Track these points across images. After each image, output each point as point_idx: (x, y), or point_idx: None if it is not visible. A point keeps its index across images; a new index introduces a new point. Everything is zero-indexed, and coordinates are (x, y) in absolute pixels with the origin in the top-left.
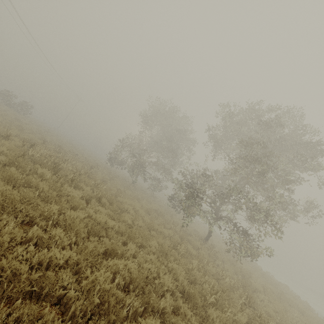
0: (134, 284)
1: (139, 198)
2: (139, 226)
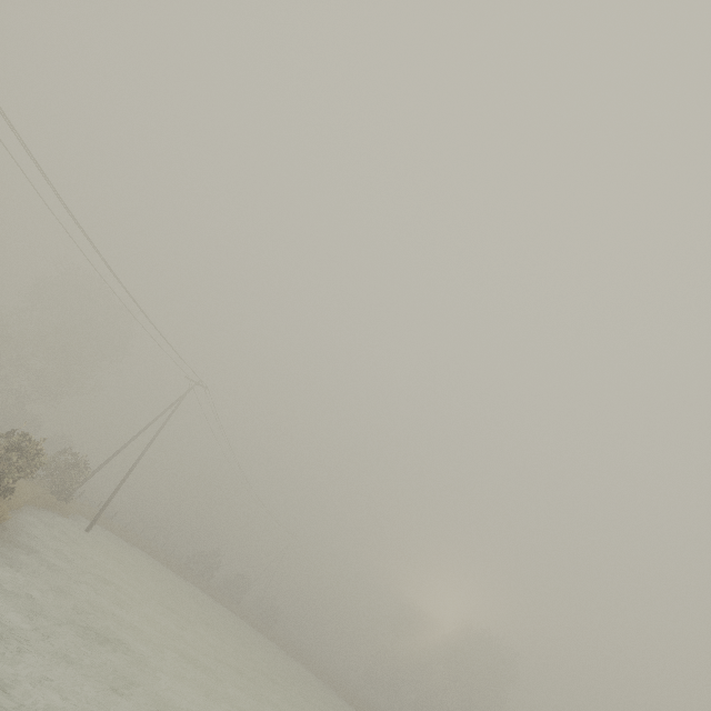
0: None
1: None
2: None
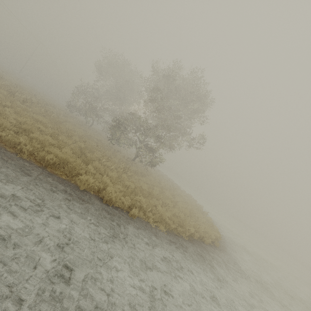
0: (48, 134)
1: (88, 132)
2: (71, 134)
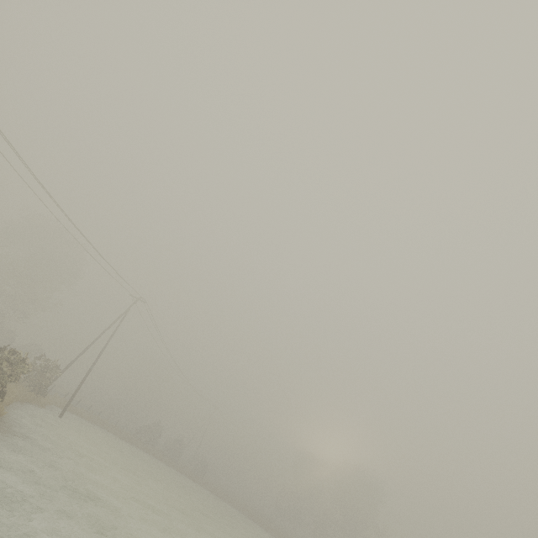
0: None
1: None
2: None
